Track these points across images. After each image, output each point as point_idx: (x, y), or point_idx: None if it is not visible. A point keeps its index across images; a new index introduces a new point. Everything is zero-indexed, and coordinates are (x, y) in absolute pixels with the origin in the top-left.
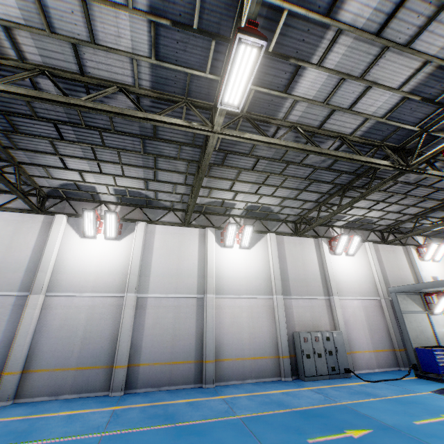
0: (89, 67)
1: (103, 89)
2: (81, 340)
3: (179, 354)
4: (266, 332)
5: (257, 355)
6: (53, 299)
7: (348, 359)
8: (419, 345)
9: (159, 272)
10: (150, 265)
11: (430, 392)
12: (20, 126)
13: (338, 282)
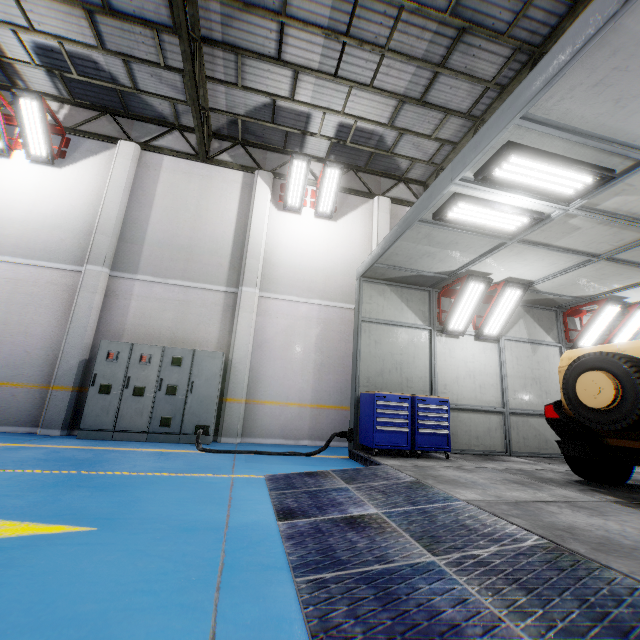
0: None
1: None
2: None
3: None
4: (39, 336)
5: None
6: None
7: (232, 411)
8: (380, 391)
9: None
10: None
11: (264, 476)
12: None
13: (275, 265)
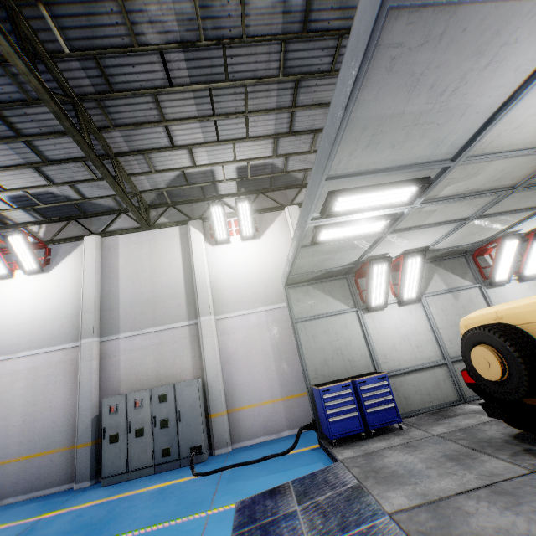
0: None
1: None
2: None
3: None
4: (59, 407)
5: (35, 451)
6: None
7: (218, 424)
8: (328, 378)
9: None
10: None
11: (235, 503)
12: None
13: (222, 290)
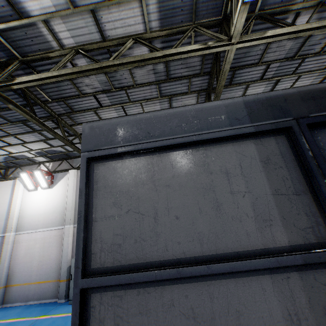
0: None
1: None
2: None
3: None
4: (54, 259)
5: (42, 280)
6: None
7: None
8: None
9: None
10: None
11: None
12: None
13: None
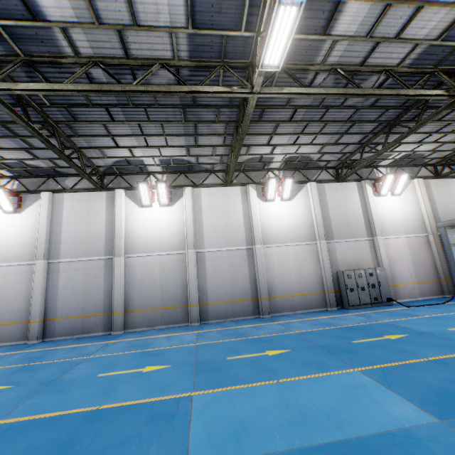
0: (133, 49)
1: (145, 67)
2: (160, 288)
3: (238, 295)
4: (312, 273)
5: (305, 292)
6: (131, 259)
7: (391, 290)
8: None
9: (210, 230)
10: (201, 225)
11: None
12: (78, 115)
13: (383, 223)
